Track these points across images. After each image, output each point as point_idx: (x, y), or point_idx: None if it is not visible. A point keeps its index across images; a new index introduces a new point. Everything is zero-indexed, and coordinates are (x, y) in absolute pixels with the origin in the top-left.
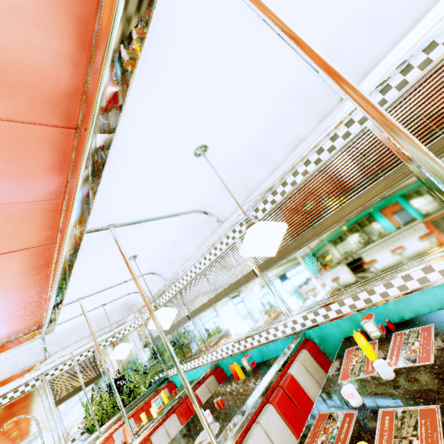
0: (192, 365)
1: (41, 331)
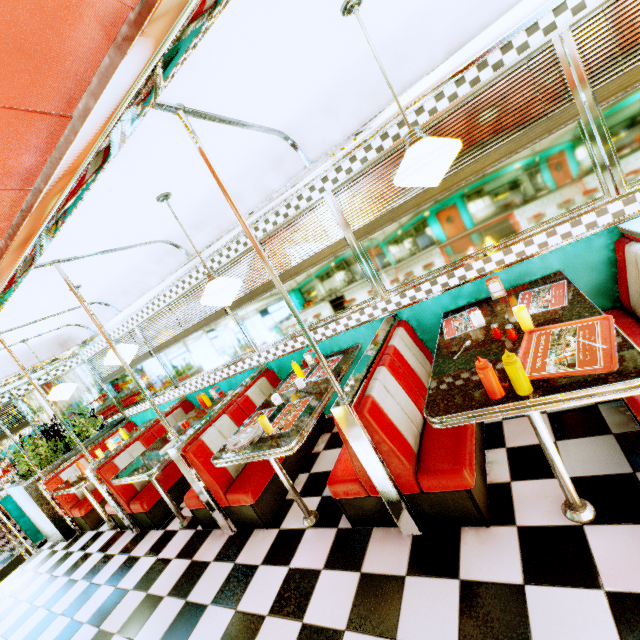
0: (156, 402)
1: None
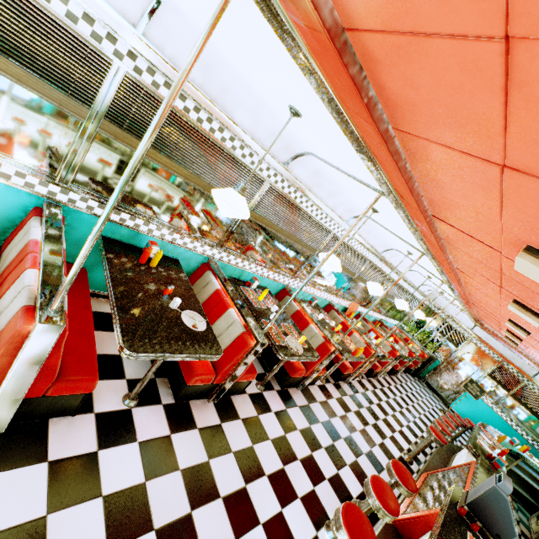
0: None
1: None
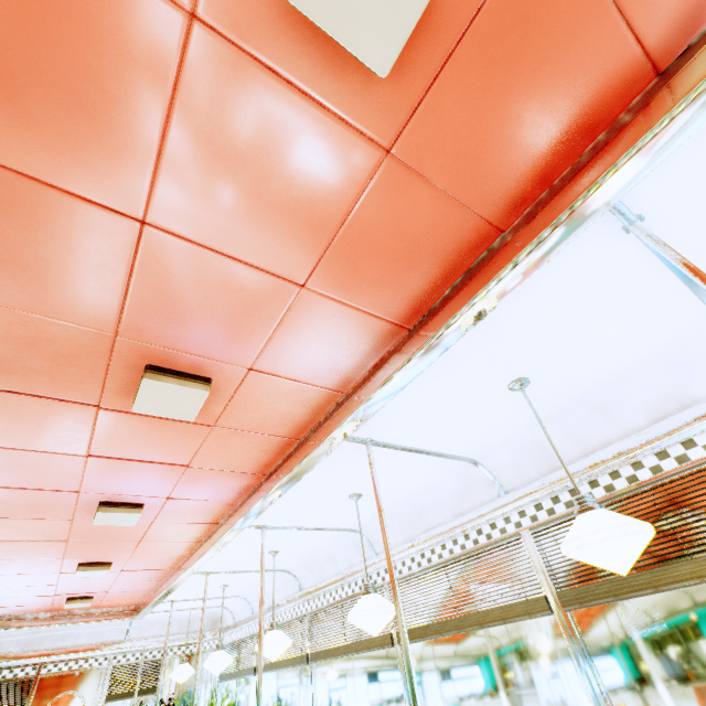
0: None
1: (136, 613)
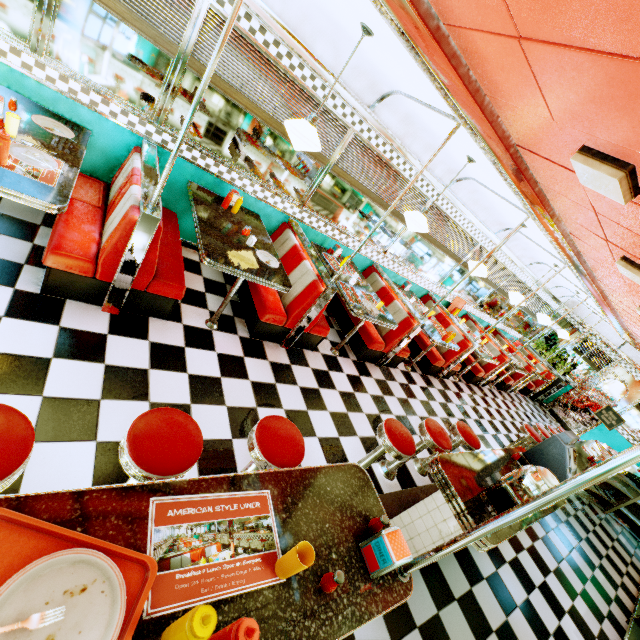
0: (65, 86)
1: None
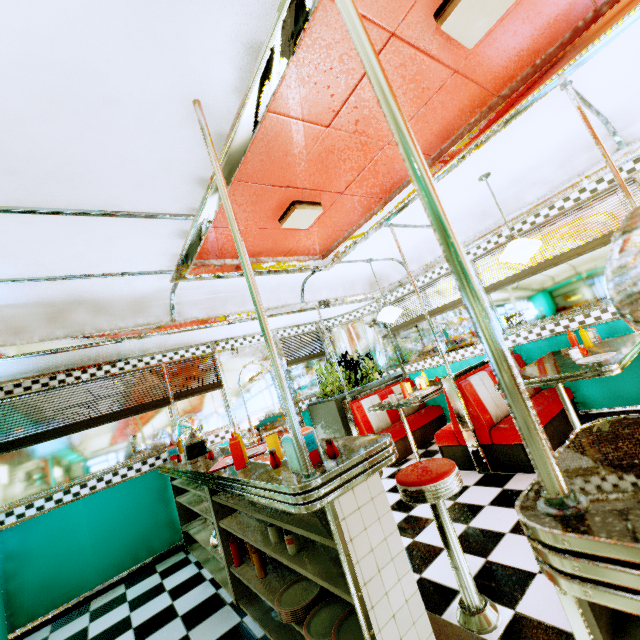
0: (459, 355)
1: (323, 262)
